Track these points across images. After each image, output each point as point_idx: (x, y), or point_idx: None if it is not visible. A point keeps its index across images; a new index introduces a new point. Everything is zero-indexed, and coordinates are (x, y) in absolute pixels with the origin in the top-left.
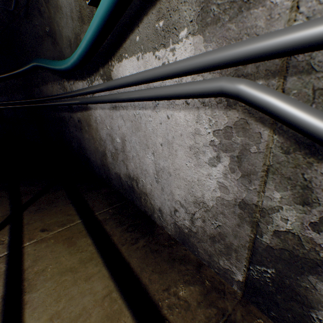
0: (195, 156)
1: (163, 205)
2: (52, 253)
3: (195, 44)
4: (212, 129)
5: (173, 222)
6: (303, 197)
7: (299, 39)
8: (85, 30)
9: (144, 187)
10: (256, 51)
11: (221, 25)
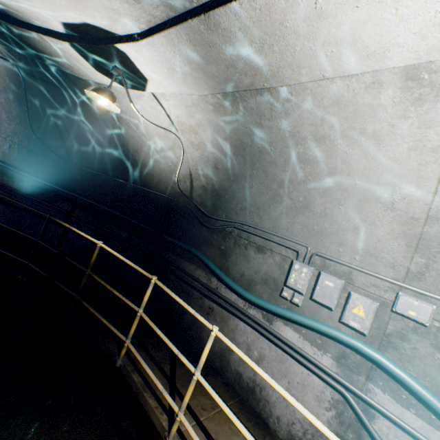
0: (318, 400)
1: (283, 415)
2: (222, 431)
3: (332, 362)
4: (331, 395)
5: (287, 429)
6: (358, 438)
7: (364, 397)
8: (264, 287)
9: (267, 396)
10: (354, 391)
11: (343, 367)
